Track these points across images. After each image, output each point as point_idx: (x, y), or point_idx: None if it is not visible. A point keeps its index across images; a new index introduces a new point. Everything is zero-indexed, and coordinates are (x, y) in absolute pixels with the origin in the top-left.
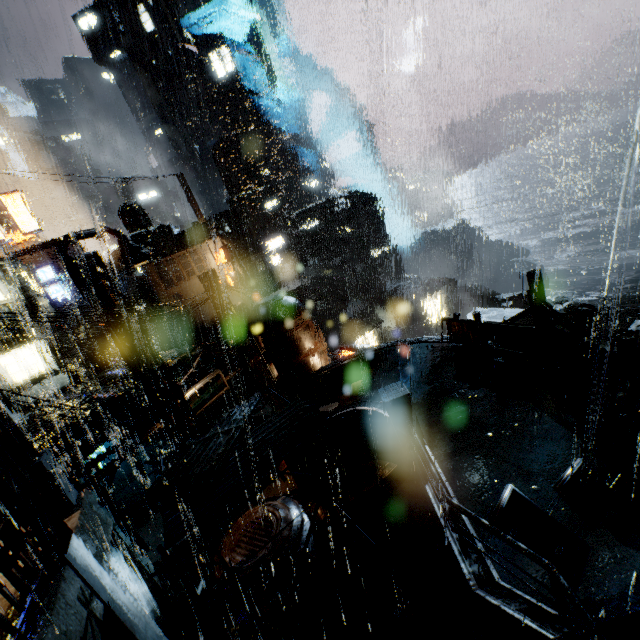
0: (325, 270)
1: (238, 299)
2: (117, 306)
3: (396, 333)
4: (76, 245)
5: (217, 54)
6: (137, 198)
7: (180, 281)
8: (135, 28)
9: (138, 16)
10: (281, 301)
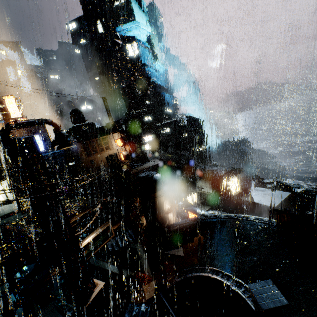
0: (172, 155)
1: (125, 167)
2: (41, 178)
3: (209, 195)
4: (43, 128)
5: (131, 45)
6: (81, 108)
7: (95, 153)
8: (94, 30)
9: (96, 25)
10: (154, 176)
